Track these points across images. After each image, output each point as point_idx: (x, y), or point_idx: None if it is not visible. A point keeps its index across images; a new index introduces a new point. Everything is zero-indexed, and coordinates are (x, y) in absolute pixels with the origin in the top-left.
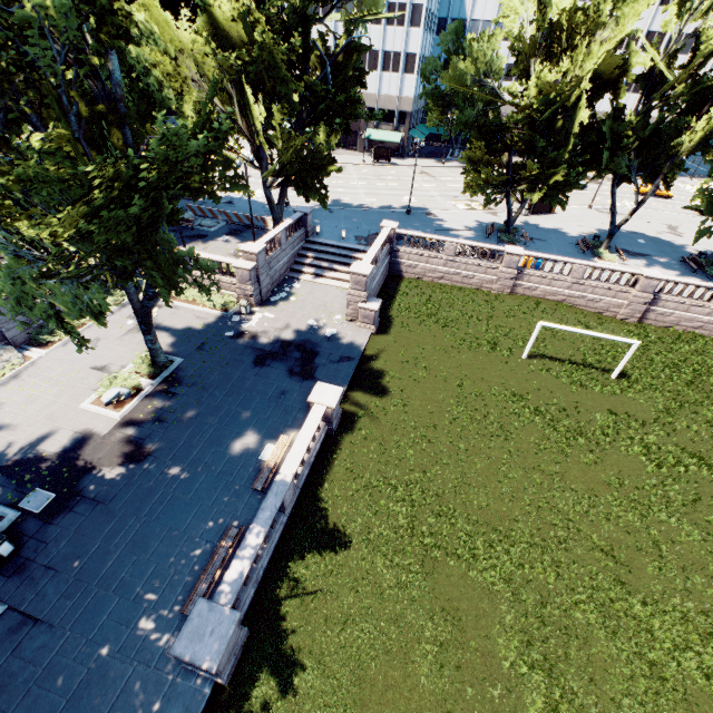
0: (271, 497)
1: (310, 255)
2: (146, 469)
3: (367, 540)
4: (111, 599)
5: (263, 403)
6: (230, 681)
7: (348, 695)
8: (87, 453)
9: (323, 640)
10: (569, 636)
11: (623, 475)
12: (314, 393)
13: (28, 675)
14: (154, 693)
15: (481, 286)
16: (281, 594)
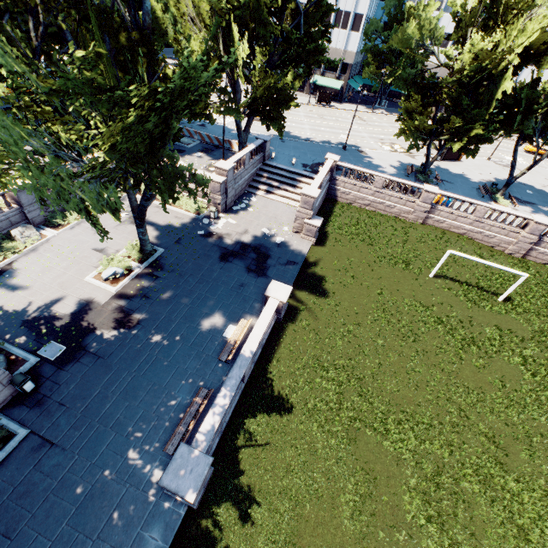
0: (236, 369)
1: (265, 175)
2: (135, 335)
3: (304, 409)
4: (109, 434)
5: (226, 292)
6: (198, 506)
7: (288, 527)
8: (90, 317)
9: (270, 482)
10: (457, 500)
11: (505, 379)
12: (270, 289)
13: (46, 485)
14: (142, 510)
15: (399, 215)
16: (238, 443)
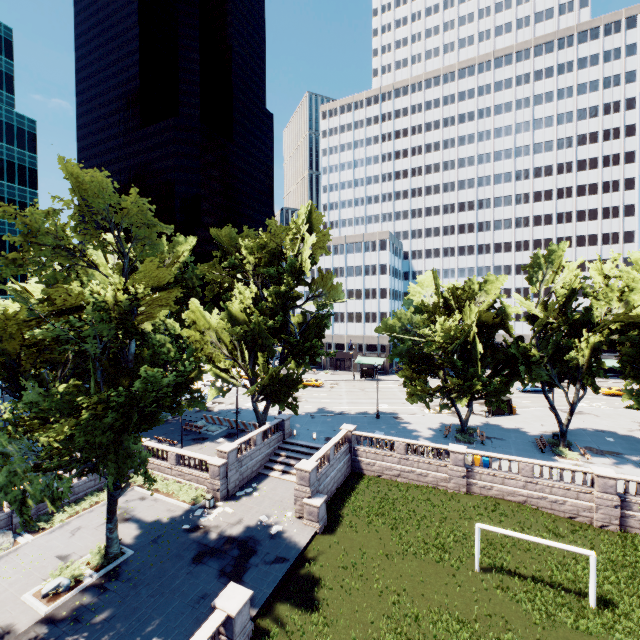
0: None
1: (283, 454)
2: None
3: None
4: None
5: (179, 608)
6: None
7: None
8: None
9: None
10: None
11: None
12: (221, 595)
13: None
14: None
15: (437, 484)
16: None
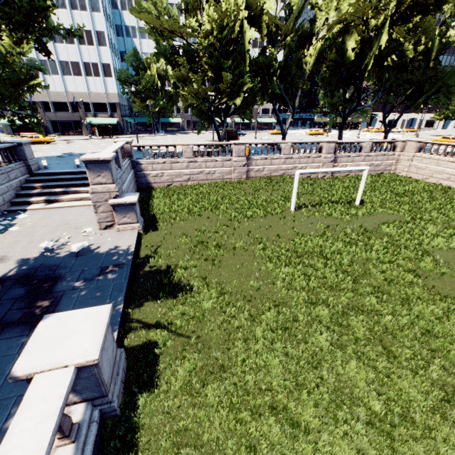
0: None
1: (38, 185)
2: None
3: None
4: None
5: None
6: None
7: None
8: None
9: None
10: None
11: None
12: (32, 348)
13: None
14: None
15: (223, 178)
16: None
